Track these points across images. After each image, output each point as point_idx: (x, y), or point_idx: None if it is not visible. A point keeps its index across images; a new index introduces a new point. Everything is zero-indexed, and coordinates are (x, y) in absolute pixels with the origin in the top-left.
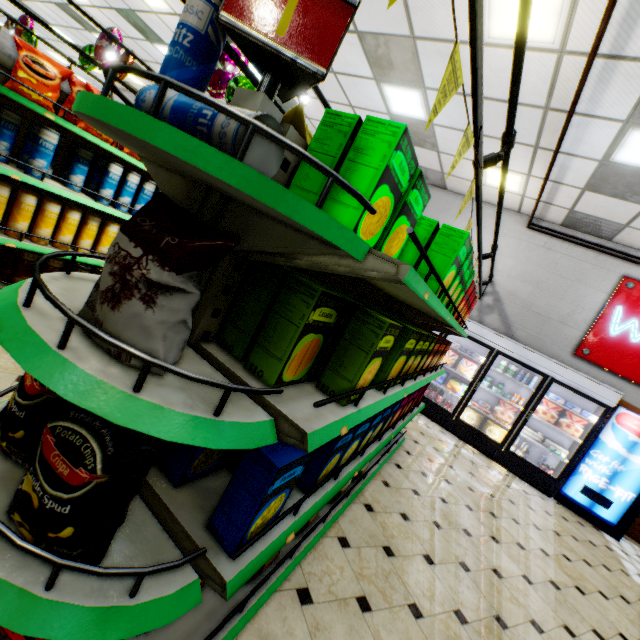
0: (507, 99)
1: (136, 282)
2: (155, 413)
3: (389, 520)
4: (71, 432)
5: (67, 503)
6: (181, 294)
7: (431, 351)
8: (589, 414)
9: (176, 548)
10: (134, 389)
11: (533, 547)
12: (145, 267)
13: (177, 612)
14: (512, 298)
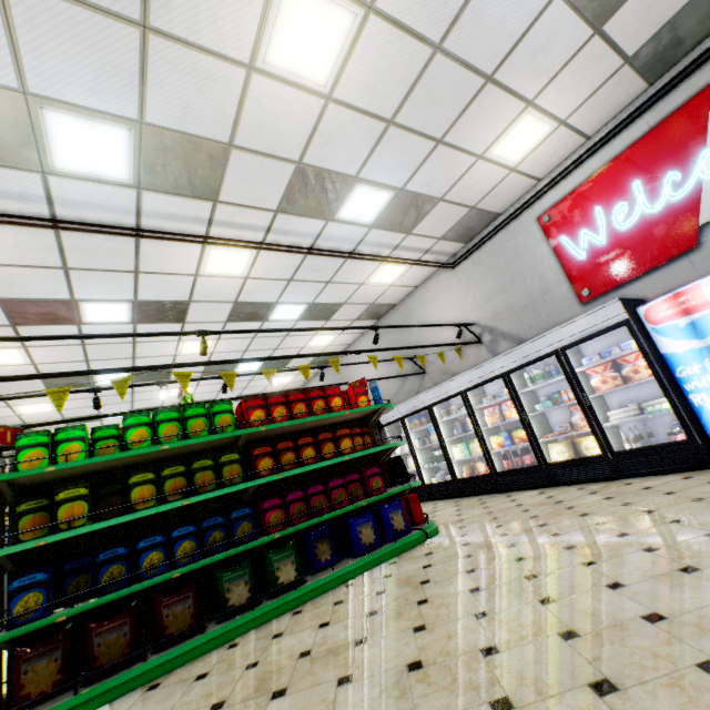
0: (294, 270)
1: None
2: None
3: (311, 612)
4: None
5: None
6: None
7: (253, 457)
8: (628, 343)
9: None
10: None
11: (549, 551)
12: None
13: None
14: (497, 318)
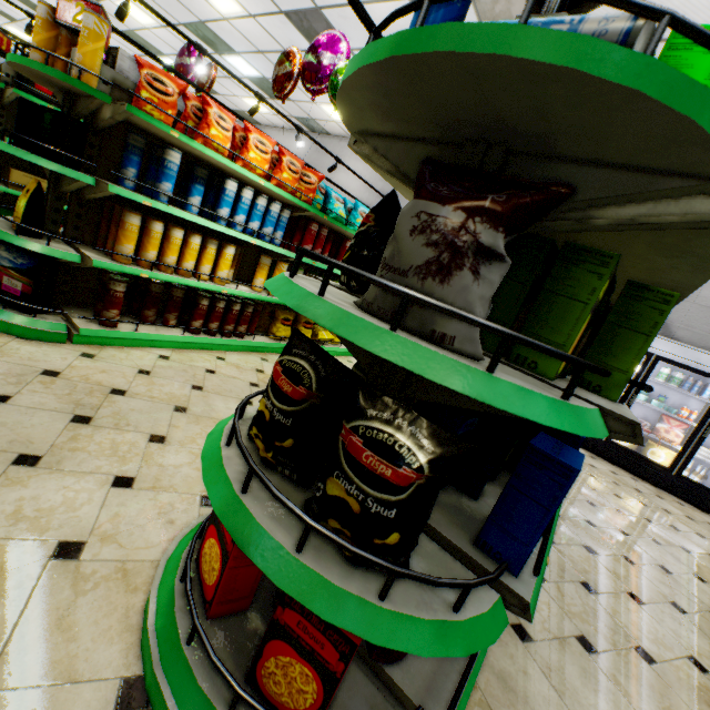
0: None
1: (466, 249)
2: (519, 395)
3: (575, 553)
4: (376, 431)
5: (393, 506)
6: (497, 264)
7: None
8: None
9: (460, 564)
10: (489, 369)
11: None
12: (473, 231)
13: (495, 632)
14: None
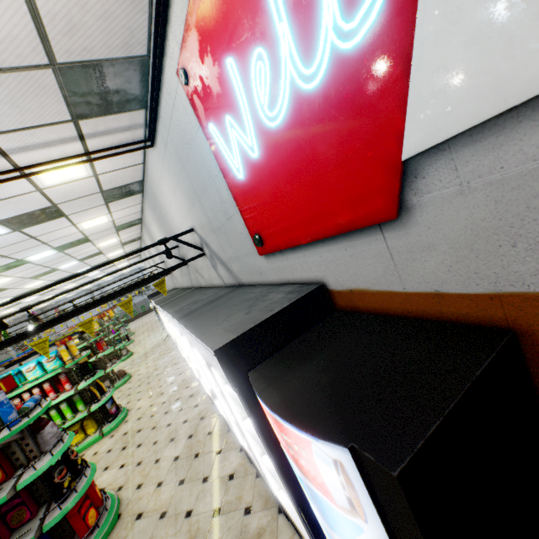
0: None
1: None
2: None
3: None
4: None
5: None
6: None
7: None
8: None
9: None
10: None
11: None
12: None
13: None
14: (205, 231)
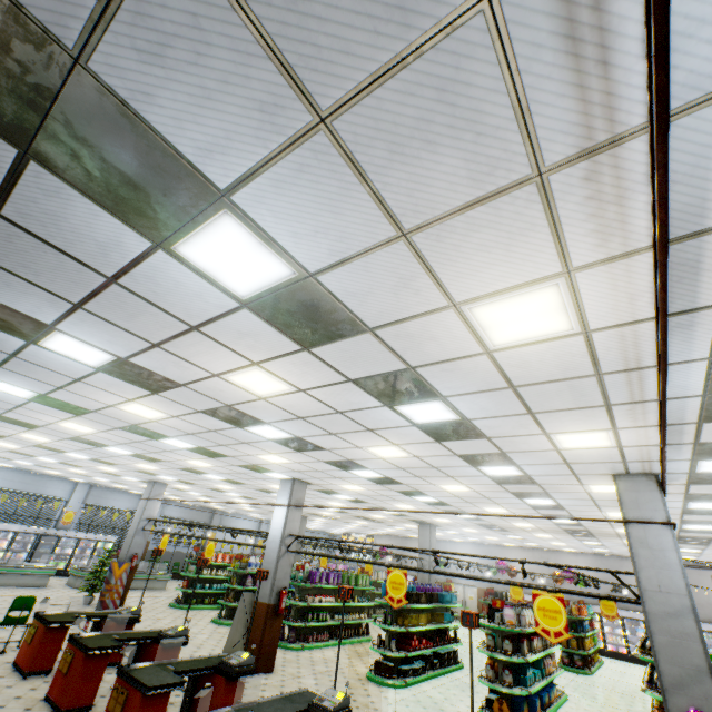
0: None
1: None
2: None
3: None
4: None
5: None
6: None
7: None
8: None
9: None
10: None
11: None
12: None
13: None
14: None
